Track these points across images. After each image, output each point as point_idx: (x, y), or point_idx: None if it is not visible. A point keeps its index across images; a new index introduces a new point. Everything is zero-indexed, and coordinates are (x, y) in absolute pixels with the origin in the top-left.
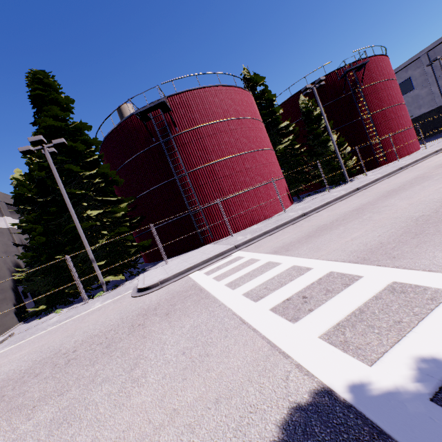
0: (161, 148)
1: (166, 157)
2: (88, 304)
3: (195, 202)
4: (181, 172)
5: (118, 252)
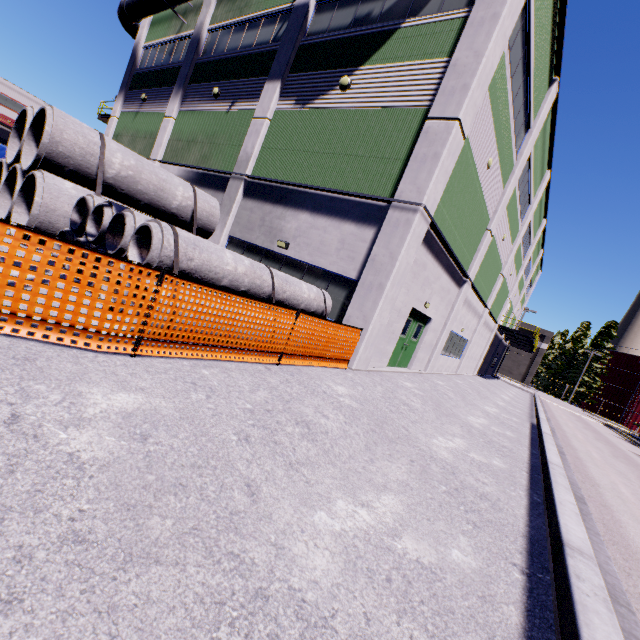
0: (639, 378)
1: (638, 382)
2: (562, 401)
3: (632, 407)
4: (639, 393)
5: (580, 395)
